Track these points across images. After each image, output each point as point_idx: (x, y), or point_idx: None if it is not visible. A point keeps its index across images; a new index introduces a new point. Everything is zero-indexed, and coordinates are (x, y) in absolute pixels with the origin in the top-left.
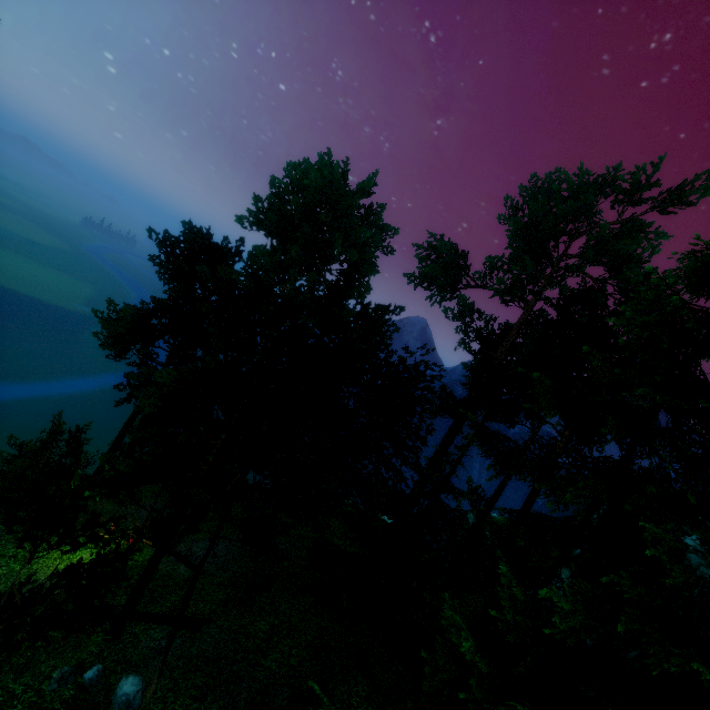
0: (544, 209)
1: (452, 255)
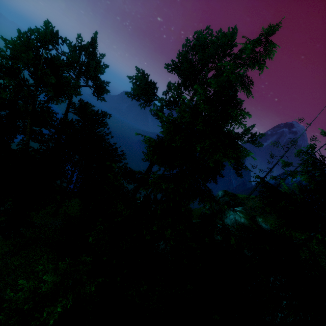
0: (183, 57)
1: (144, 83)
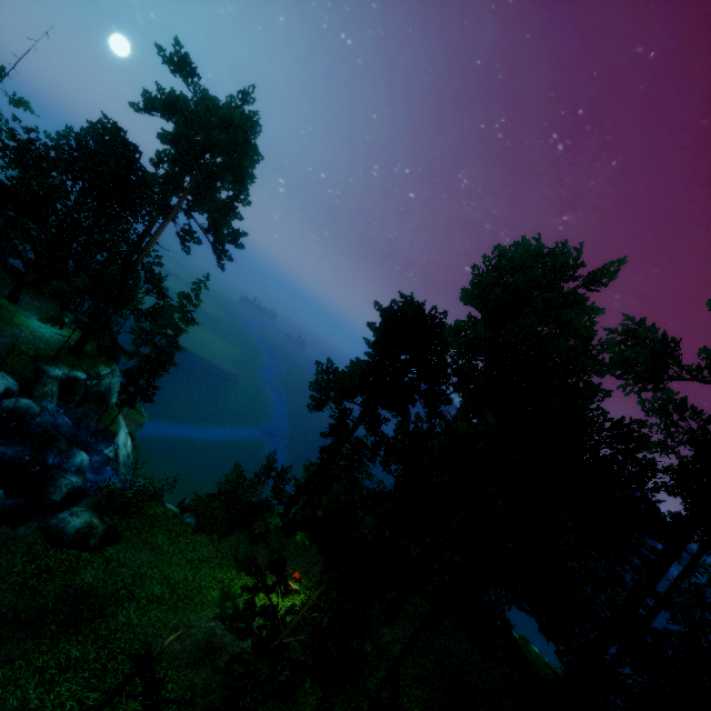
0: None
1: (659, 342)
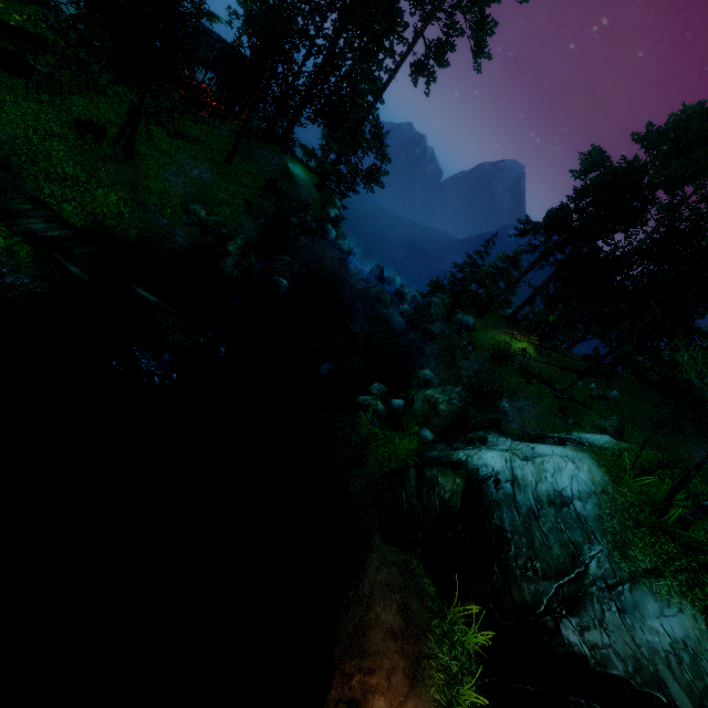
0: None
1: None
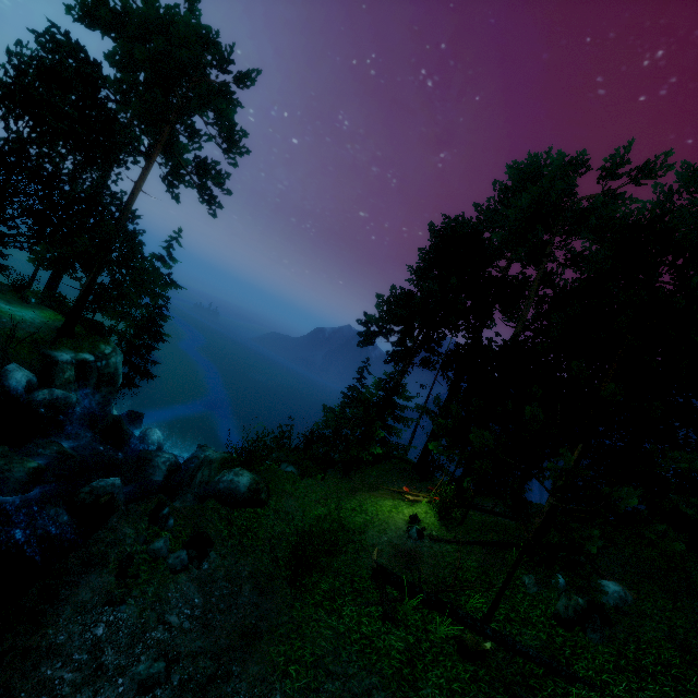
0: None
1: None
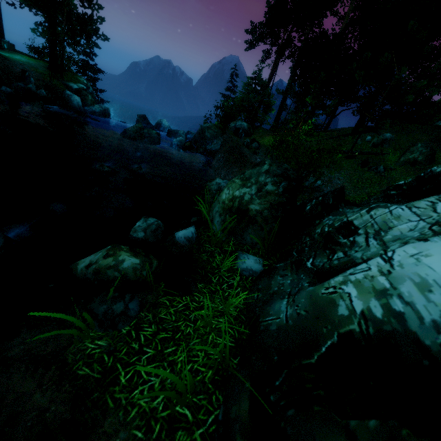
0: None
1: None
